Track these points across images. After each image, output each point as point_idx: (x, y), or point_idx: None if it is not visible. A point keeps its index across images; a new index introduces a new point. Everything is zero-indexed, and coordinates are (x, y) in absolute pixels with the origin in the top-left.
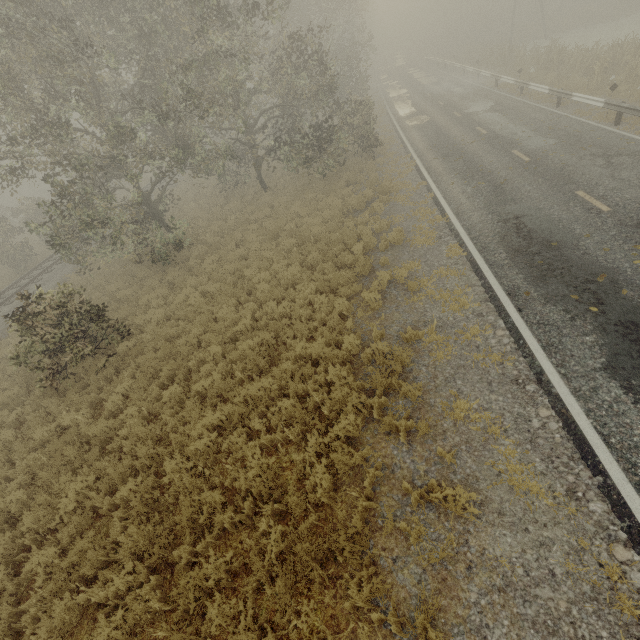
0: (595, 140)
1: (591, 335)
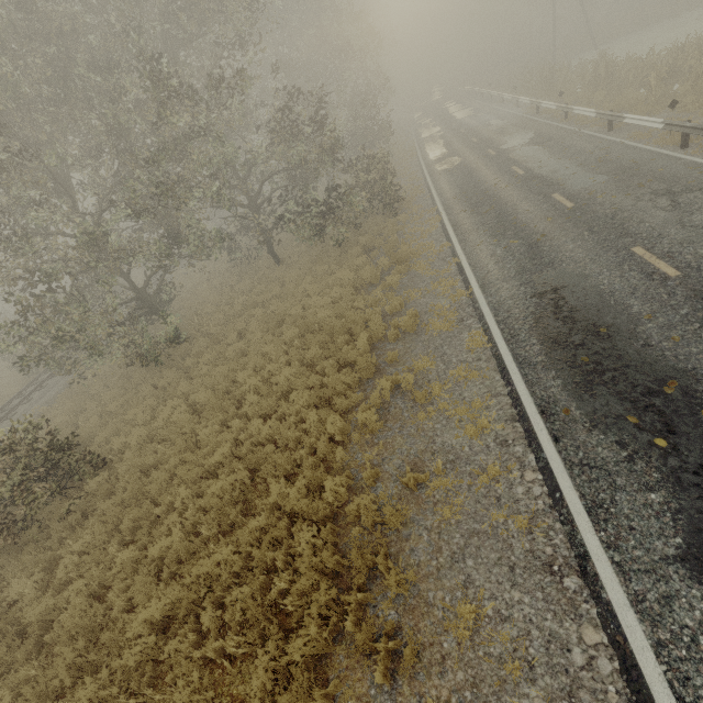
0: (656, 172)
1: (658, 491)
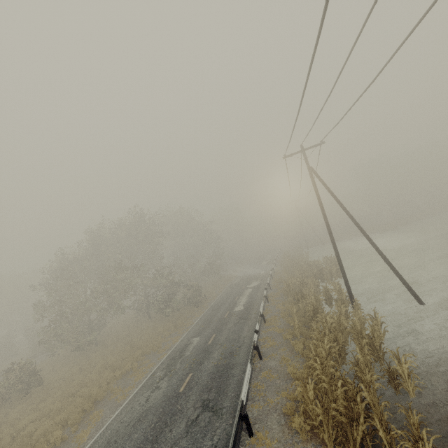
0: (250, 310)
1: (147, 390)
